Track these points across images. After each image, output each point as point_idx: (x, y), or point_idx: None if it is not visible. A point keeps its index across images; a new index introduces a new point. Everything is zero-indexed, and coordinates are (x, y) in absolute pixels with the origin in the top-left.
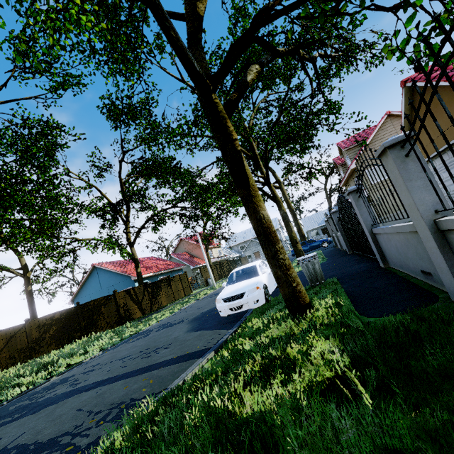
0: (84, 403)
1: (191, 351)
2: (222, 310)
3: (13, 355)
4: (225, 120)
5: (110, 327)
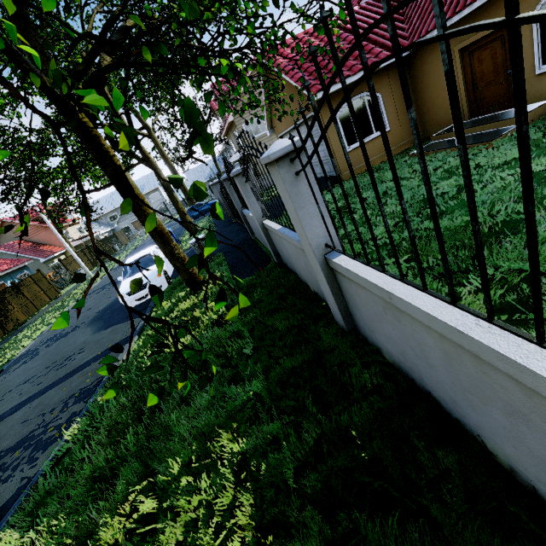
0: (25, 417)
1: (113, 344)
2: (128, 303)
3: None
4: (99, 139)
5: None
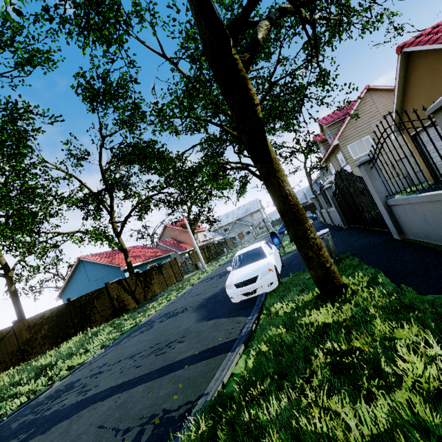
0: (105, 418)
1: (213, 344)
2: (234, 296)
3: (4, 359)
4: (246, 81)
5: (105, 320)
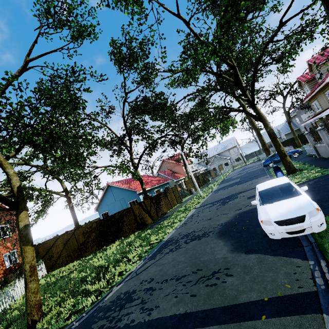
0: None
1: (283, 292)
2: (275, 233)
3: (70, 254)
4: None
5: (132, 232)
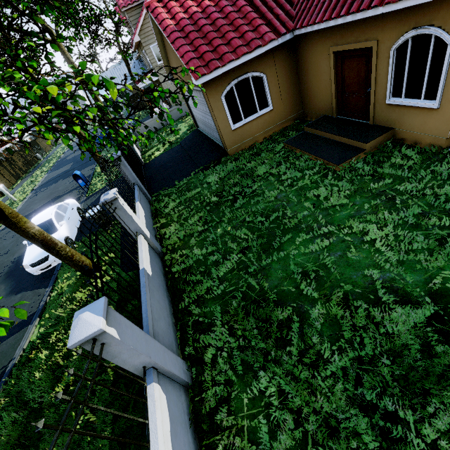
0: None
1: (19, 320)
2: (34, 272)
3: None
4: None
5: None
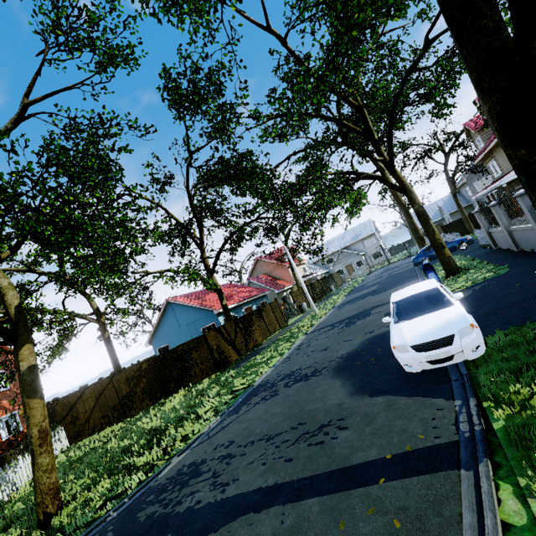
0: None
1: (413, 446)
2: (412, 363)
3: (106, 413)
4: None
5: (205, 374)
